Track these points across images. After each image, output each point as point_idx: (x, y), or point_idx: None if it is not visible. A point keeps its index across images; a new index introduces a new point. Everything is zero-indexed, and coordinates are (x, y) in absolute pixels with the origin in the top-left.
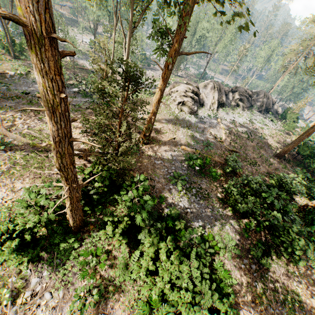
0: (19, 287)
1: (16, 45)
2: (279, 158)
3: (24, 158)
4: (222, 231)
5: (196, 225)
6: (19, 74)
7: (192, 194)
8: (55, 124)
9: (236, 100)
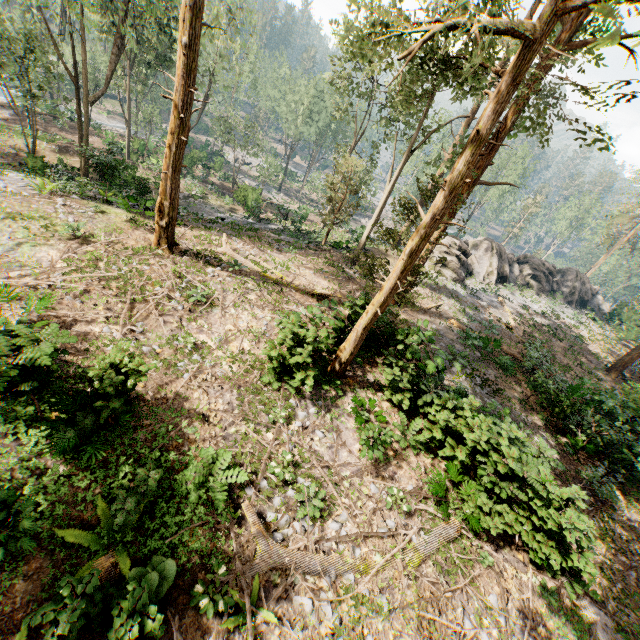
0: (289, 413)
1: (186, 159)
2: (613, 375)
3: (258, 286)
4: (529, 441)
5: None
6: (195, 196)
7: (476, 383)
8: (443, 204)
9: (526, 277)
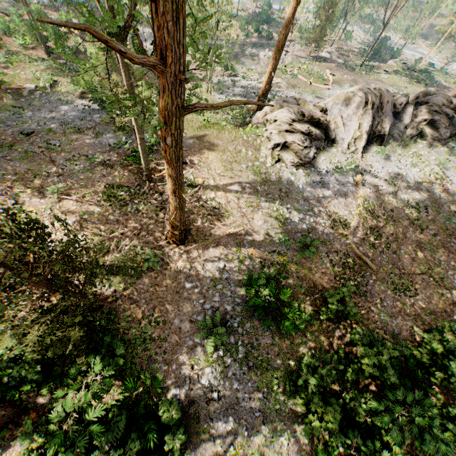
0: None
1: (48, 30)
2: None
3: None
4: (269, 446)
5: (220, 428)
6: (41, 88)
7: (236, 358)
8: None
9: (420, 123)
